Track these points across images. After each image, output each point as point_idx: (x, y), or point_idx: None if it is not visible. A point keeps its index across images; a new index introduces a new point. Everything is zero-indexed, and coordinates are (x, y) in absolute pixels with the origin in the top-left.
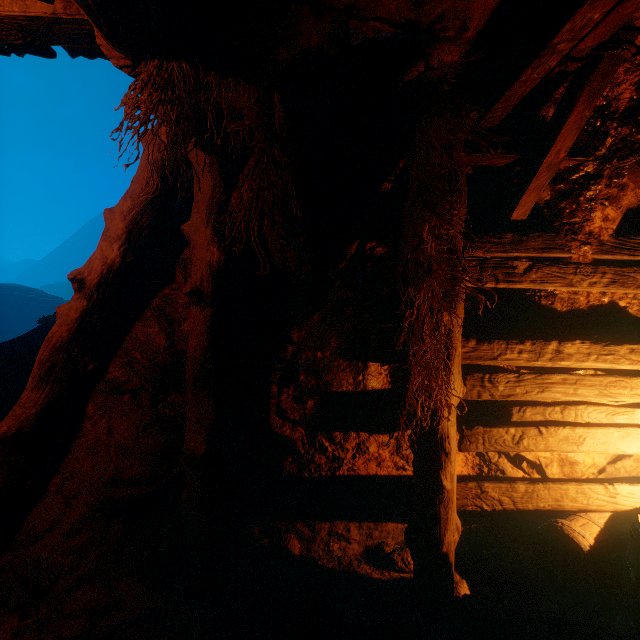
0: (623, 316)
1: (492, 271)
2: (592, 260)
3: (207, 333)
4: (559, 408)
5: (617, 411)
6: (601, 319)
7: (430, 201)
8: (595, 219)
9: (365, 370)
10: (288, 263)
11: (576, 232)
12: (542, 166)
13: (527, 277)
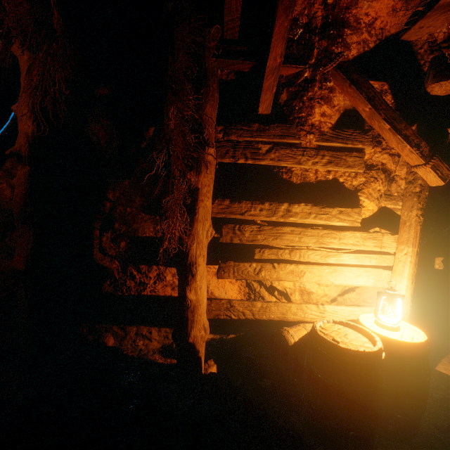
0: (341, 189)
1: (243, 151)
2: (317, 146)
3: (25, 184)
4: (288, 251)
5: (329, 254)
6: (326, 191)
7: (176, 90)
8: (315, 114)
9: (162, 222)
10: (100, 140)
11: (303, 124)
12: (267, 69)
13: (268, 156)
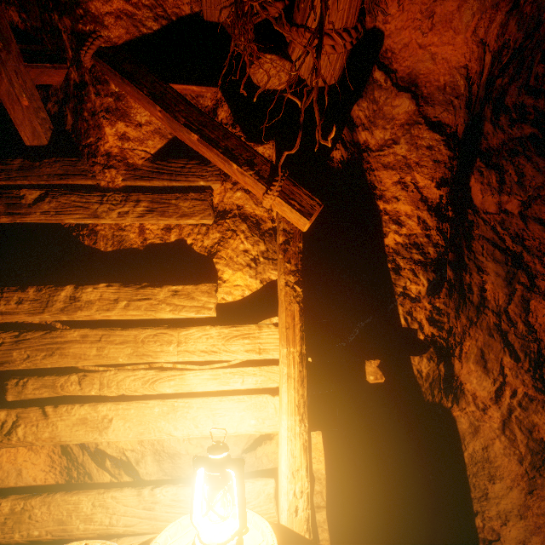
0: (190, 255)
1: None
2: (131, 188)
3: None
4: (77, 377)
5: (160, 376)
6: (166, 260)
7: None
8: (106, 137)
9: None
10: None
11: (95, 154)
12: None
13: (38, 208)
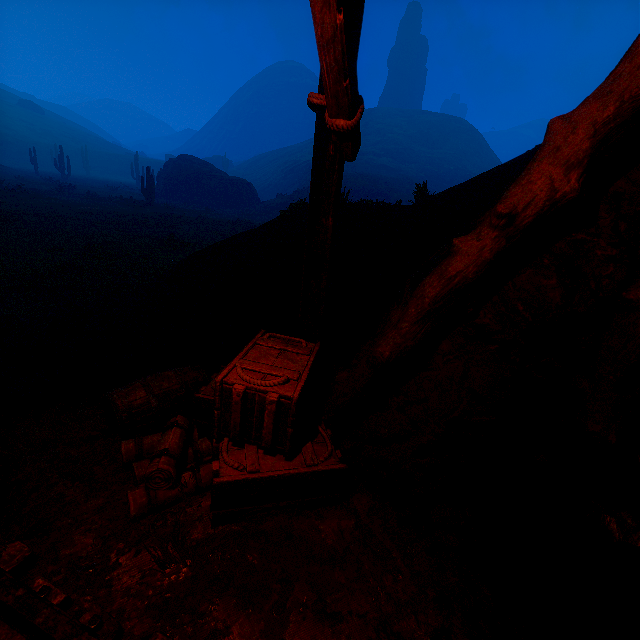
0: None
1: None
2: None
3: None
4: None
5: None
6: None
7: None
8: None
9: None
10: None
11: None
12: None
13: None
